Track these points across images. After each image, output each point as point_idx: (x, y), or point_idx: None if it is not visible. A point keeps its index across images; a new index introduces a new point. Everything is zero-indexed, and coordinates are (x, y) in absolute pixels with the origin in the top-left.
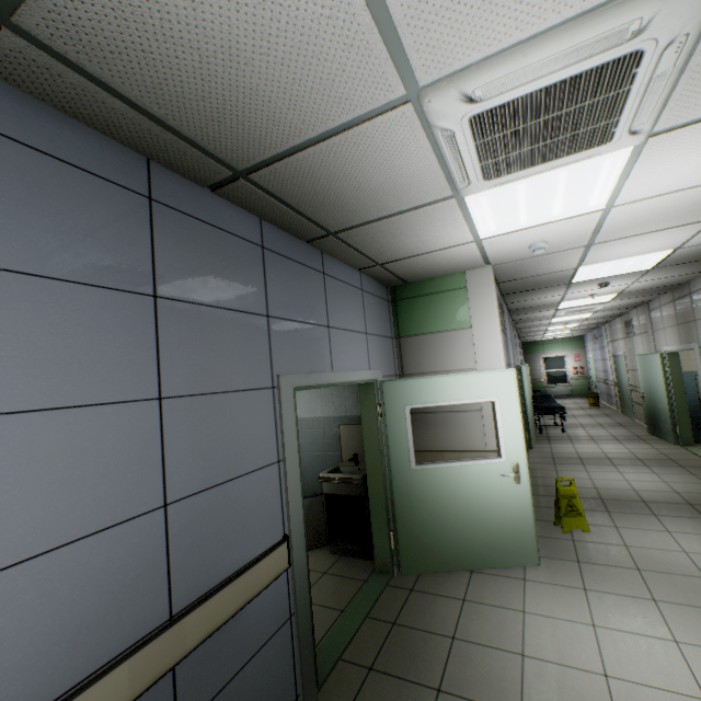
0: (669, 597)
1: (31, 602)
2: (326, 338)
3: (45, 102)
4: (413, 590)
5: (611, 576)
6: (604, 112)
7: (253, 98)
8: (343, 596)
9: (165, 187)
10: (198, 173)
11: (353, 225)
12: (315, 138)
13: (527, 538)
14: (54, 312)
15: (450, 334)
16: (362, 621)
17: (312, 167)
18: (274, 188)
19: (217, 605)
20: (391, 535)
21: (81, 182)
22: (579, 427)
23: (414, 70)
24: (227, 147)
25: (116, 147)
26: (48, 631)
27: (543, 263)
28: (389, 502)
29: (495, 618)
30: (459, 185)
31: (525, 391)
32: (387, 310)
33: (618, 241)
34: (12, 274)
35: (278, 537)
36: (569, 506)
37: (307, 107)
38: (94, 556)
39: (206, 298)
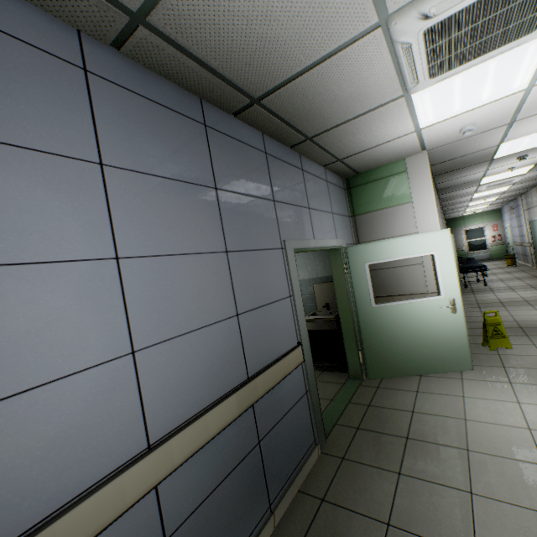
0: None
1: (189, 356)
2: (308, 216)
3: (150, 69)
4: (379, 388)
5: (531, 374)
6: (531, 7)
7: (274, 43)
8: (330, 392)
9: (211, 117)
10: (229, 104)
11: (325, 129)
12: (309, 66)
13: (462, 351)
14: (173, 199)
15: (395, 209)
16: (346, 404)
17: (304, 88)
18: (275, 108)
19: (270, 374)
20: (359, 353)
21: (173, 118)
22: (499, 281)
23: (386, 3)
24: (251, 82)
25: (185, 93)
26: (198, 372)
27: (470, 144)
28: (356, 331)
29: (442, 400)
30: (409, 86)
31: None
32: (344, 196)
33: (536, 116)
34: (153, 177)
35: (295, 343)
36: (494, 331)
37: (308, 44)
38: (210, 338)
39: (240, 189)
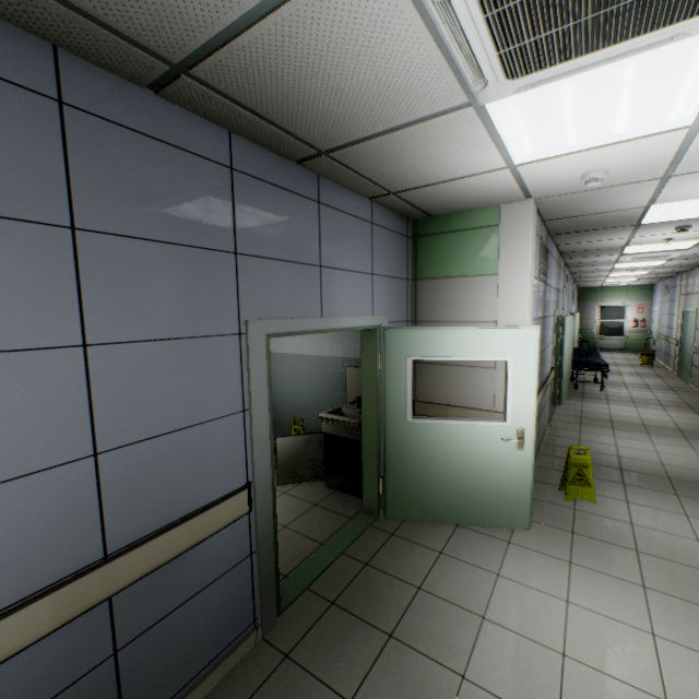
0: (662, 586)
1: None
2: (317, 280)
3: None
4: (393, 535)
5: (604, 554)
6: None
7: None
8: (326, 530)
9: (84, 87)
10: (126, 67)
11: (346, 142)
12: (256, 11)
13: (520, 503)
14: None
15: (473, 280)
16: (336, 557)
17: (266, 57)
18: (229, 90)
19: (158, 547)
20: (380, 481)
21: None
22: (622, 387)
23: None
24: (143, 27)
25: (2, 27)
26: None
27: (602, 198)
28: (381, 450)
29: (467, 576)
30: (473, 87)
31: (564, 344)
32: (404, 247)
33: None
34: None
35: (240, 483)
36: (578, 475)
37: None
38: (7, 503)
39: (148, 231)
